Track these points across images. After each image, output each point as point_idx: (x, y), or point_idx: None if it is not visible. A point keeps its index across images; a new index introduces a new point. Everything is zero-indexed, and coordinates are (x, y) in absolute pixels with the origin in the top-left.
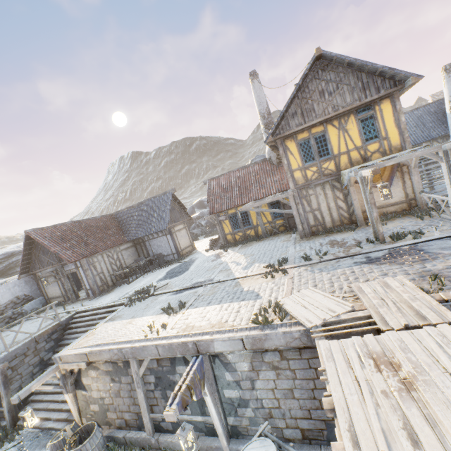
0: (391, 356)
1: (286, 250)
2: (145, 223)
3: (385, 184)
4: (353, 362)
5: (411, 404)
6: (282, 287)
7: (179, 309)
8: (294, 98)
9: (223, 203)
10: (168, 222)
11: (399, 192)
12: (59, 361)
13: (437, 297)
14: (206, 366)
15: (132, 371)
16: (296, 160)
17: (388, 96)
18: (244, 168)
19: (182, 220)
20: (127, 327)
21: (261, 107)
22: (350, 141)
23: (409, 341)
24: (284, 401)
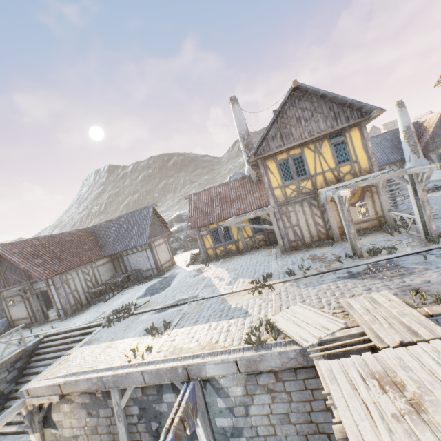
0: (393, 375)
1: (269, 265)
2: (124, 238)
3: (362, 203)
4: (357, 383)
5: (424, 428)
6: (270, 304)
7: (164, 330)
8: (273, 122)
9: (205, 218)
10: (149, 236)
11: (369, 210)
12: (26, 396)
13: (423, 312)
14: (197, 393)
15: (112, 402)
16: (276, 178)
17: (356, 125)
18: (224, 184)
19: (163, 235)
20: (106, 351)
21: (241, 129)
22: (325, 163)
23: (407, 358)
24: (280, 427)
